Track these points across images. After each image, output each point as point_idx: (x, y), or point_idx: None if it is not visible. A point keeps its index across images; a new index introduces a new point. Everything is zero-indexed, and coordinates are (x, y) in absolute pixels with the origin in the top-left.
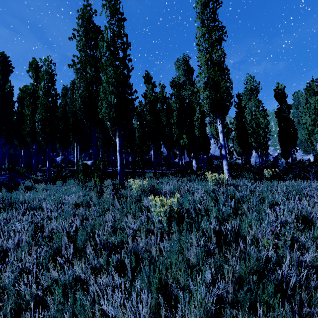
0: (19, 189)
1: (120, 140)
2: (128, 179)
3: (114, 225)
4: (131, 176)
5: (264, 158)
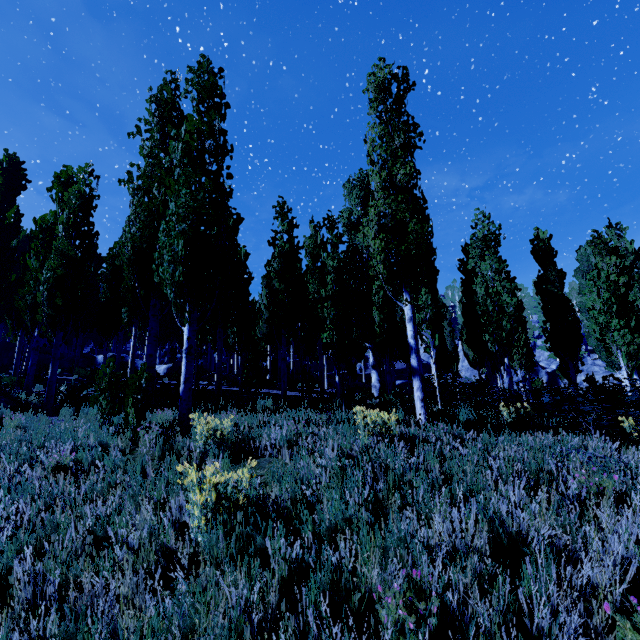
0: None
1: (191, 329)
2: (216, 409)
3: (93, 531)
4: (225, 404)
5: (527, 374)
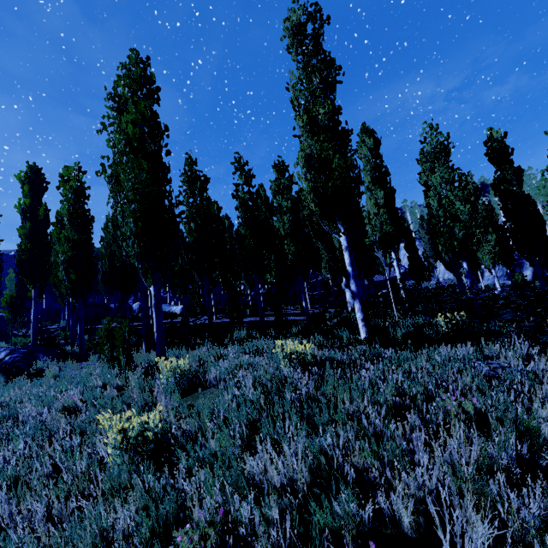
0: (30, 373)
1: (156, 288)
2: (200, 344)
3: (56, 463)
4: (208, 338)
5: (508, 269)
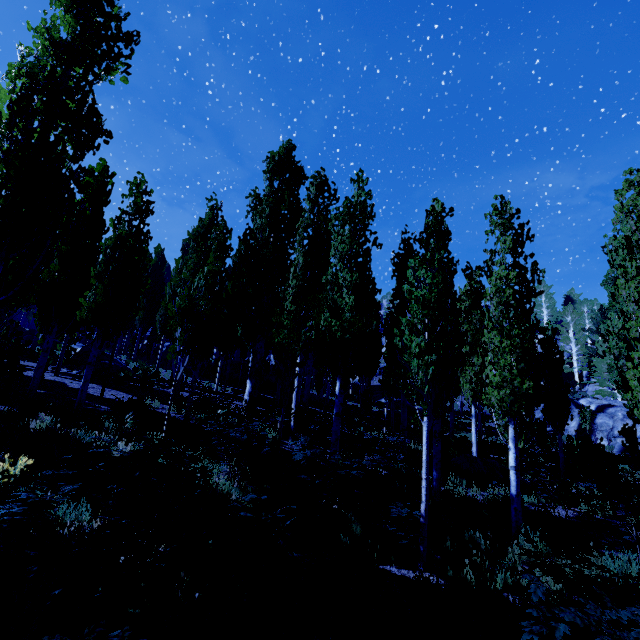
0: None
1: None
2: None
3: None
4: None
5: None
